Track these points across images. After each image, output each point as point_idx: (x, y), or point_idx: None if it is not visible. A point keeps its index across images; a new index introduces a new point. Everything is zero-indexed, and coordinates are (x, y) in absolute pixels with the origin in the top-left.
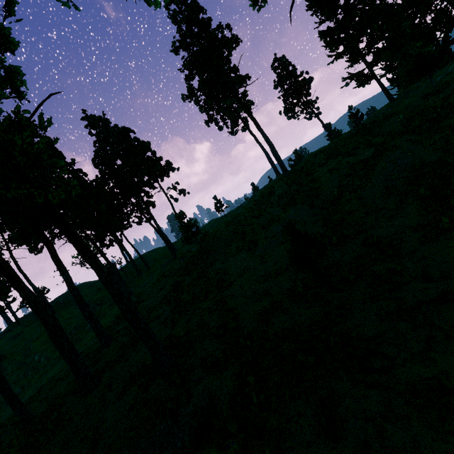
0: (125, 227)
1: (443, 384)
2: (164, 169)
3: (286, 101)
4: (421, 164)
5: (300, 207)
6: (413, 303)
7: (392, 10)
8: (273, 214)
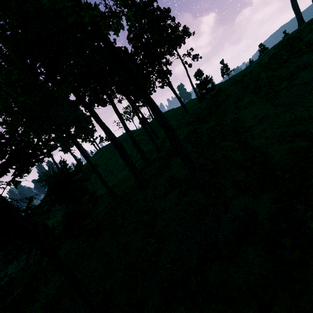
0: (150, 93)
1: None
2: (182, 34)
3: None
4: None
5: None
6: None
7: None
8: (299, 63)
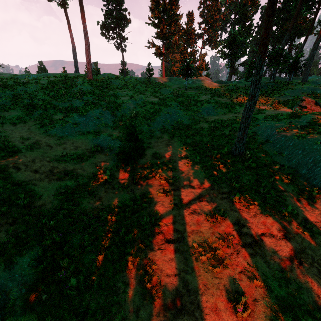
0: None
1: (210, 245)
2: None
3: (107, 19)
4: (181, 123)
5: (105, 111)
6: (187, 199)
7: (180, 28)
8: (73, 104)
